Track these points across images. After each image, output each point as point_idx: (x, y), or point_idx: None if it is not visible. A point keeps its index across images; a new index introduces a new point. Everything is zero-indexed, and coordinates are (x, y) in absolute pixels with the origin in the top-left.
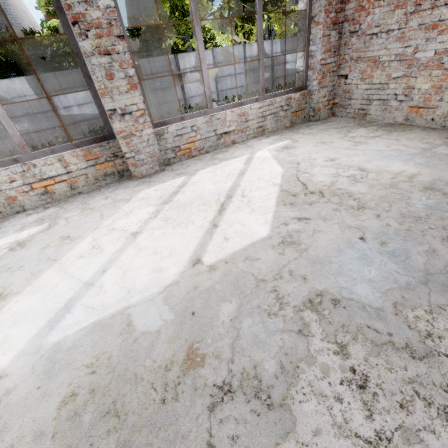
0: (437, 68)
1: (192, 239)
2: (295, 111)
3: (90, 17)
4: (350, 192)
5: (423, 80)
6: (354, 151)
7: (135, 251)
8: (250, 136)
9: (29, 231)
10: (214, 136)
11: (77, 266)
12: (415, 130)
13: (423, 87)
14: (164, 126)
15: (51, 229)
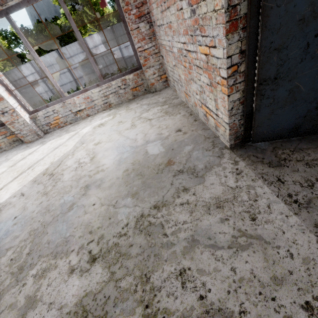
0: (181, 63)
1: None
2: (133, 87)
3: None
4: (60, 179)
5: (181, 71)
6: (117, 136)
7: None
8: (100, 110)
9: None
10: (72, 114)
11: None
12: (178, 115)
13: (182, 77)
14: (37, 112)
15: None
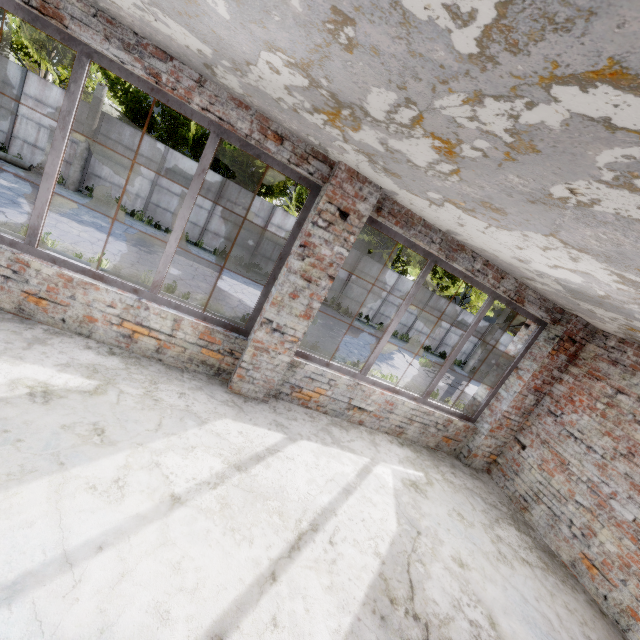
0: (631, 538)
1: (235, 579)
2: (448, 436)
3: (319, 250)
4: None
5: (610, 536)
6: (493, 570)
7: (157, 539)
8: (383, 429)
9: (71, 378)
10: (345, 403)
11: (78, 503)
12: (579, 594)
13: (608, 545)
14: (304, 359)
15: (93, 398)
